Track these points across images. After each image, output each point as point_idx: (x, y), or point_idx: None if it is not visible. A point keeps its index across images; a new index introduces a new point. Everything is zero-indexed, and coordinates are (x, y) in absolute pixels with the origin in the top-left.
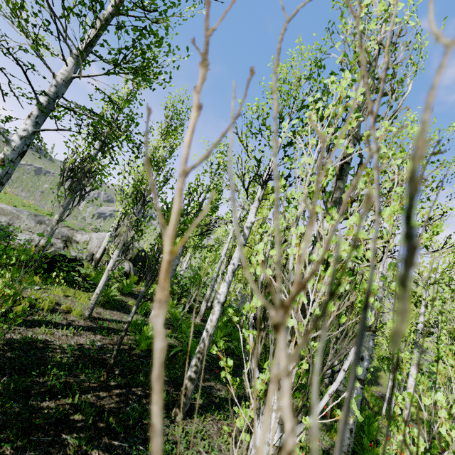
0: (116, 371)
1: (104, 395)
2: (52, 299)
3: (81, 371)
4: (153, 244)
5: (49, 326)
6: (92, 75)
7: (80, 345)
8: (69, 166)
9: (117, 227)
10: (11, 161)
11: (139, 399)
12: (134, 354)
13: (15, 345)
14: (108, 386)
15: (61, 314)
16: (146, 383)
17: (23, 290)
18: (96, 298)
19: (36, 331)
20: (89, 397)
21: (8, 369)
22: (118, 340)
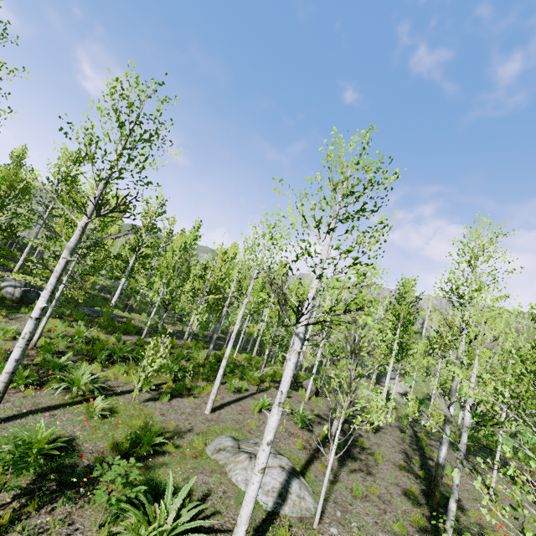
0: None
1: None
2: None
3: None
4: None
5: None
6: None
7: None
8: None
9: None
10: None
11: None
12: None
13: None
14: None
15: None
16: None
17: None
18: None
19: None
20: None
21: None
22: None
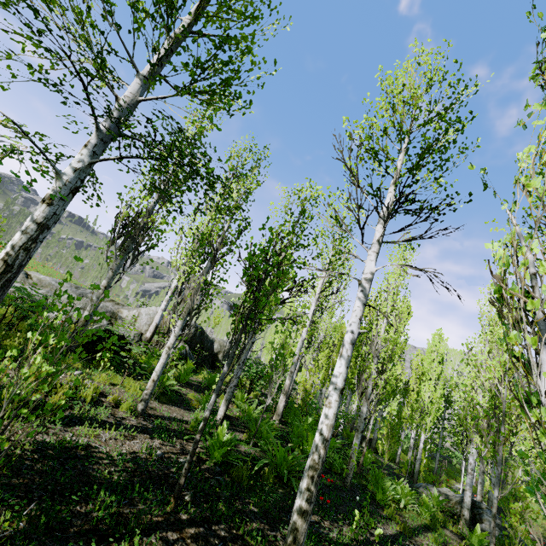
0: (186, 496)
1: (174, 538)
2: (96, 388)
3: (138, 495)
4: (237, 306)
5: (93, 425)
6: (161, 96)
7: (134, 453)
8: (122, 220)
9: (180, 291)
10: (60, 198)
11: (224, 544)
12: (205, 469)
13: (48, 451)
14: (178, 521)
15: (108, 408)
16: (230, 517)
17: (67, 366)
18: (152, 386)
19: (76, 432)
20: (154, 541)
21: (38, 490)
22: (182, 447)
